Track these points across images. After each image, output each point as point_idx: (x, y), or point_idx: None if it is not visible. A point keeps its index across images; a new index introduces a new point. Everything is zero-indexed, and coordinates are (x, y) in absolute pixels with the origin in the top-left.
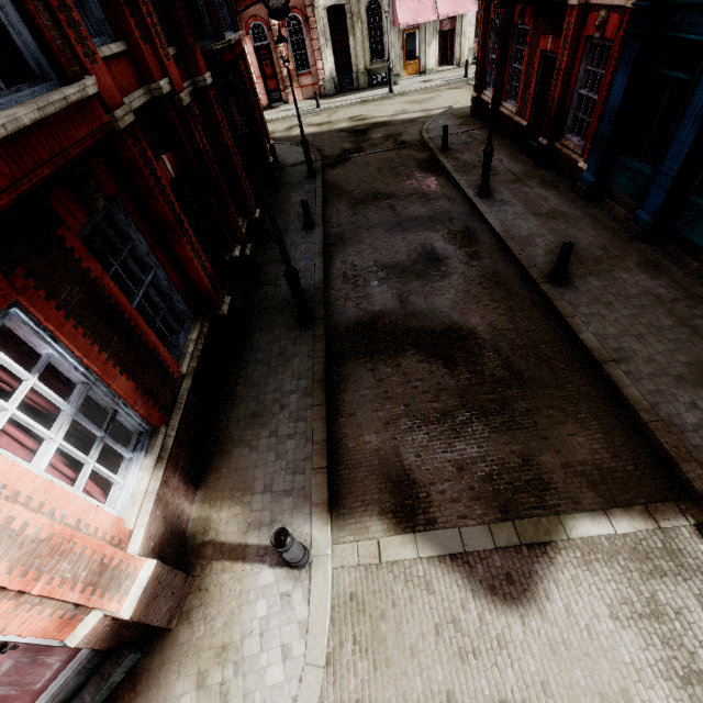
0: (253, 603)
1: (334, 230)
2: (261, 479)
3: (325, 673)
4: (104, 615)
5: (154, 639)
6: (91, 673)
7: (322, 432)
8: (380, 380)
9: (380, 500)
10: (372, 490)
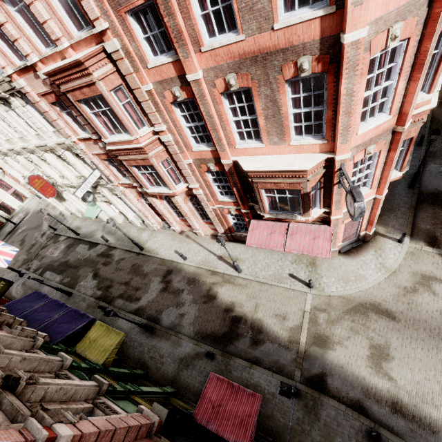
0: (387, 245)
1: (431, 149)
2: (391, 224)
3: (402, 260)
4: (365, 233)
5: (364, 242)
6: (355, 241)
7: (411, 220)
8: (435, 213)
9: (425, 239)
10: (423, 237)
